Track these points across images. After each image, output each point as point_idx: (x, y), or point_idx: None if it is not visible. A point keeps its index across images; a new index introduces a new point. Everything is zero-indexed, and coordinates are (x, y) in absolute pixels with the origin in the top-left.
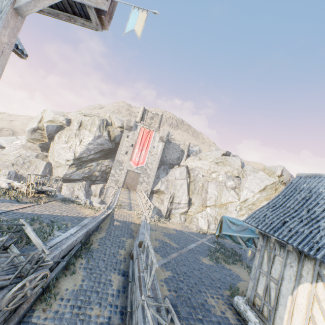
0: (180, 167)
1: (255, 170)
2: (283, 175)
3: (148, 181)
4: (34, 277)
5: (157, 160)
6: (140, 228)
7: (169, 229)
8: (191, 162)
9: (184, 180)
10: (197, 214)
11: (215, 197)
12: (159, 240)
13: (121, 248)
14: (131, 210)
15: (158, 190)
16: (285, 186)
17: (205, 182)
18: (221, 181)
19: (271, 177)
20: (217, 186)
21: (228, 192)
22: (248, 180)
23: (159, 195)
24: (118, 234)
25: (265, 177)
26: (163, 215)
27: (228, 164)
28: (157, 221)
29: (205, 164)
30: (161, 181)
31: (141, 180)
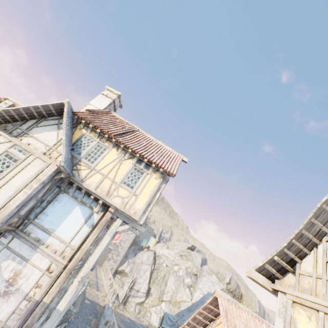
0: (148, 251)
1: (210, 272)
2: (230, 283)
3: (116, 259)
4: (64, 324)
5: (131, 239)
6: (105, 310)
7: (125, 316)
8: (160, 249)
9: (149, 266)
10: (152, 307)
11: (172, 292)
12: (117, 324)
13: (88, 324)
14: (98, 291)
15: (123, 271)
16: (231, 294)
17: (167, 273)
18: (181, 276)
19: (221, 283)
20: (176, 280)
21: (184, 289)
22: (203, 280)
23: (122, 276)
24: (87, 312)
25: (217, 282)
26: (119, 301)
27: (190, 259)
28: (117, 306)
29: (171, 254)
30: (128, 261)
31: (111, 256)
